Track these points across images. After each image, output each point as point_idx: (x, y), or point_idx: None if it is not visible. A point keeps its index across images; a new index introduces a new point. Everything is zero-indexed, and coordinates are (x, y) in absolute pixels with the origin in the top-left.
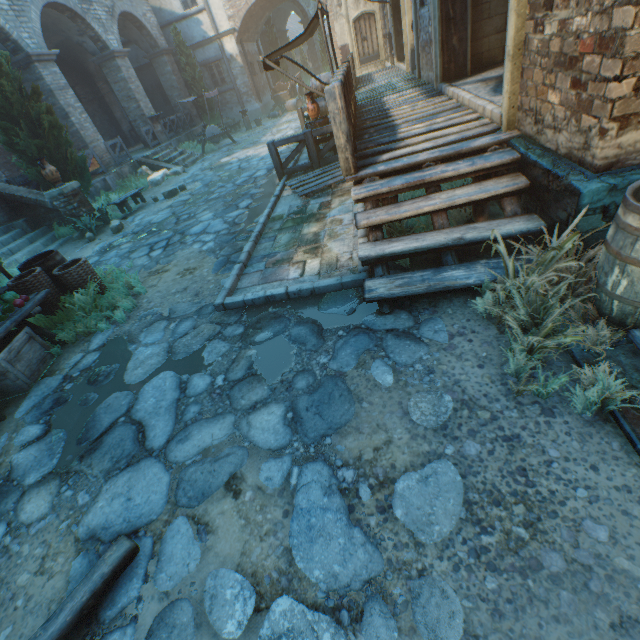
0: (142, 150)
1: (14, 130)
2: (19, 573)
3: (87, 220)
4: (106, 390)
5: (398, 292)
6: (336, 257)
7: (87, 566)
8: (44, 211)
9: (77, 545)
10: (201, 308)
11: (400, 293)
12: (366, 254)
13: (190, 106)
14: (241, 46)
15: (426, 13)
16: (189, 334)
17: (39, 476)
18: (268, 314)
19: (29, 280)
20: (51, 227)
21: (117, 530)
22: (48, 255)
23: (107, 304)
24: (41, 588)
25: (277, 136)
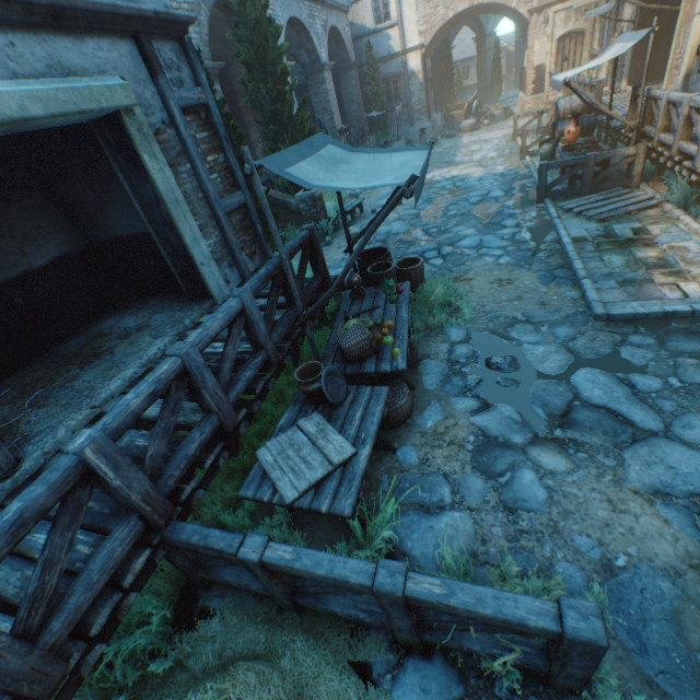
0: None
1: (282, 135)
2: (591, 509)
3: (324, 224)
4: (524, 377)
5: None
6: None
7: (678, 512)
8: (283, 212)
9: (640, 496)
10: (566, 316)
11: None
12: None
13: (363, 121)
14: (423, 62)
15: None
16: (579, 338)
17: (524, 438)
18: (675, 329)
19: (390, 271)
20: (283, 228)
21: (684, 489)
22: (372, 252)
23: (438, 303)
24: (635, 523)
25: (475, 157)
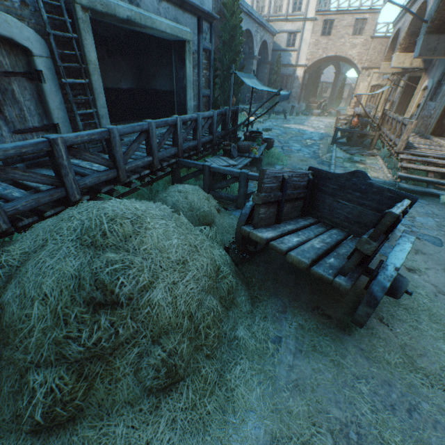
0: (239, 104)
1: (228, 78)
2: None
3: None
4: None
5: (412, 188)
6: (376, 176)
7: None
8: None
9: None
10: None
11: (412, 188)
12: (401, 175)
13: (265, 92)
14: (304, 74)
15: (433, 105)
16: None
17: None
18: None
19: (261, 138)
20: None
21: None
22: (255, 132)
23: (275, 158)
24: None
25: (313, 125)
